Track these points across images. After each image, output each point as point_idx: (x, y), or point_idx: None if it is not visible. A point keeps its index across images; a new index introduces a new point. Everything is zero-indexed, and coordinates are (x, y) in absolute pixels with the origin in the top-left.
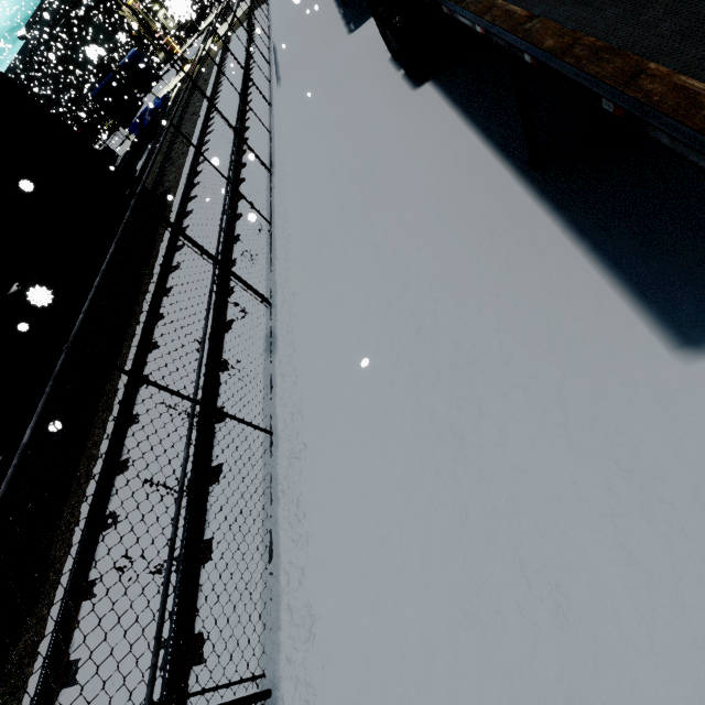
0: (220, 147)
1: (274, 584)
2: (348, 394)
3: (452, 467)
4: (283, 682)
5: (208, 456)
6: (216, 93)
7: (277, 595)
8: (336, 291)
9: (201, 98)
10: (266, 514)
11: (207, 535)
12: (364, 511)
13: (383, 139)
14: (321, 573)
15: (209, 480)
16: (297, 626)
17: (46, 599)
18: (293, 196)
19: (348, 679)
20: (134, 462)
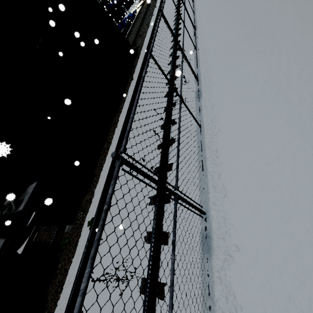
0: (165, 25)
1: (205, 178)
2: (244, 110)
3: (312, 135)
4: (211, 210)
5: (168, 136)
6: (162, 4)
7: (206, 182)
8: (235, 71)
9: (153, 9)
10: (199, 155)
11: (169, 162)
12: (255, 153)
13: (263, 5)
14: (230, 175)
15: (170, 144)
16: (218, 192)
17: (94, 186)
18: (208, 37)
19: (247, 211)
20: (130, 141)
